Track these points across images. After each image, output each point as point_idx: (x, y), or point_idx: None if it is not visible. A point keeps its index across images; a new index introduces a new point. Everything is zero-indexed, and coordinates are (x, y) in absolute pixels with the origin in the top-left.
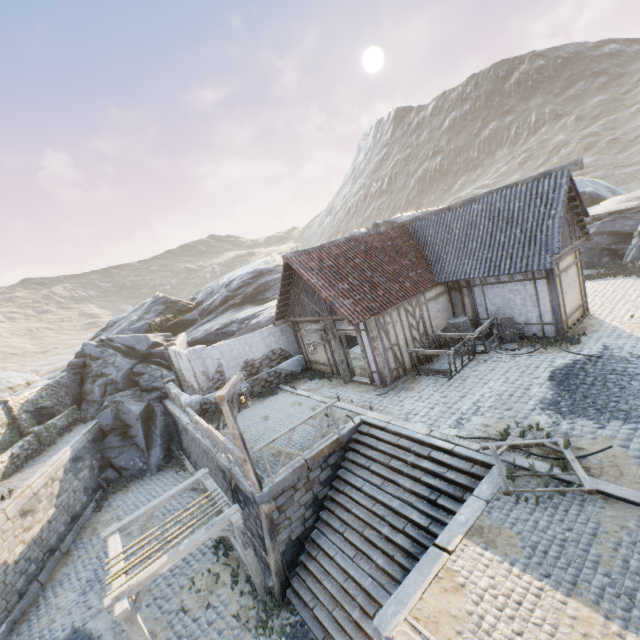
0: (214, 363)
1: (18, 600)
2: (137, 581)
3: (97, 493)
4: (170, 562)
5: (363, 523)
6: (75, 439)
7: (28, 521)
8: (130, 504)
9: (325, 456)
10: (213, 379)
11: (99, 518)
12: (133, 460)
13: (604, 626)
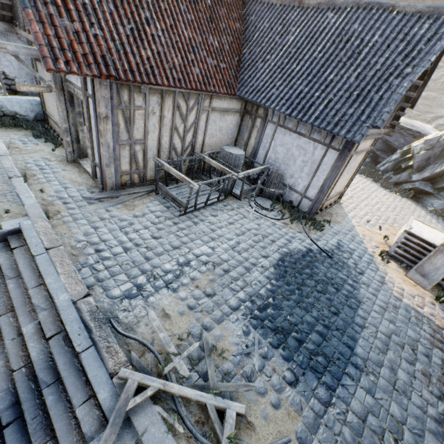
0: None
1: None
2: None
3: None
4: None
5: None
6: None
7: None
8: None
9: None
10: None
11: None
12: None
13: None
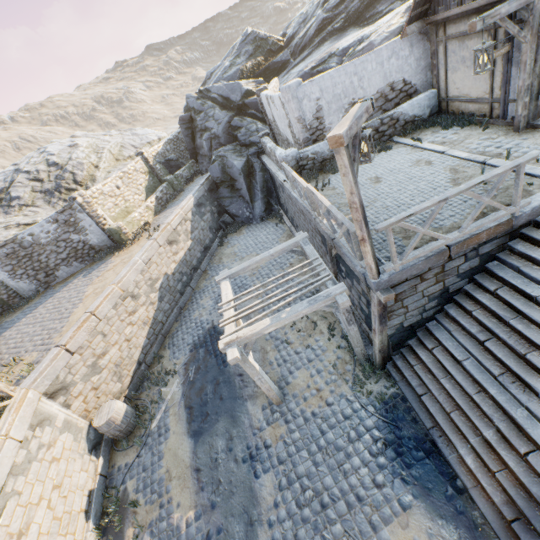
0: (311, 106)
1: (180, 296)
2: (244, 335)
3: (219, 232)
4: (272, 326)
5: (526, 342)
6: (195, 189)
7: (174, 248)
8: (242, 245)
9: (477, 243)
10: (310, 129)
11: (222, 251)
12: (241, 210)
13: None
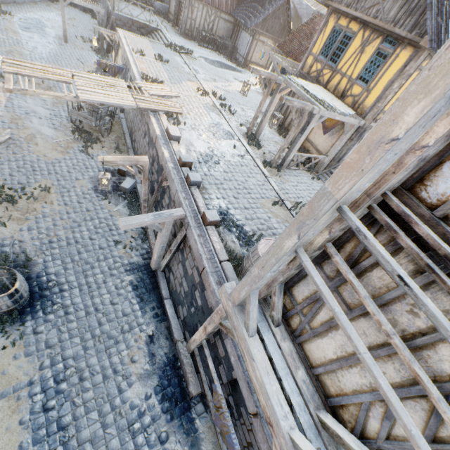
0: None
1: None
2: None
3: None
4: (78, 3)
5: None
6: None
7: None
8: (67, 11)
9: (141, 27)
10: None
11: (52, 4)
12: None
13: (151, 49)
